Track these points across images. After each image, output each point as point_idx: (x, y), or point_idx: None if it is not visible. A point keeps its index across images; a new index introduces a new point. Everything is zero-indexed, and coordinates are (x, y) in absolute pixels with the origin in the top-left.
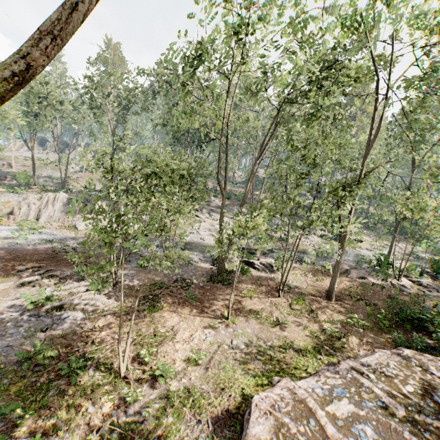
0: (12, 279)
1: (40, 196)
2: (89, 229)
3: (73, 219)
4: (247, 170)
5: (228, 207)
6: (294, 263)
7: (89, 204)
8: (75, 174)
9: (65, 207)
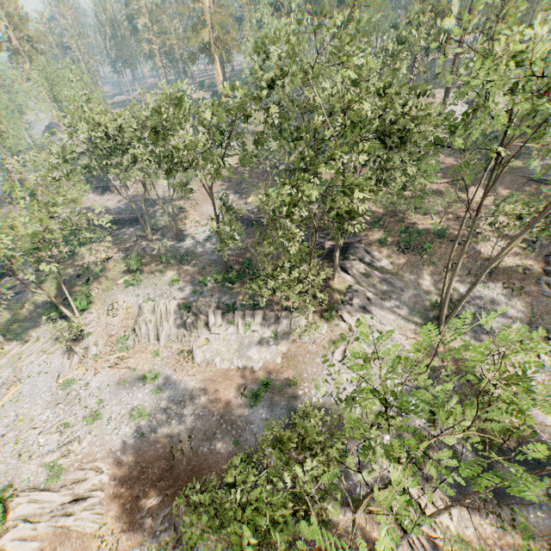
0: (138, 536)
1: (154, 304)
2: (206, 360)
3: (190, 338)
4: (453, 192)
5: (400, 278)
6: (487, 518)
7: (202, 316)
8: (191, 182)
9: (180, 317)
